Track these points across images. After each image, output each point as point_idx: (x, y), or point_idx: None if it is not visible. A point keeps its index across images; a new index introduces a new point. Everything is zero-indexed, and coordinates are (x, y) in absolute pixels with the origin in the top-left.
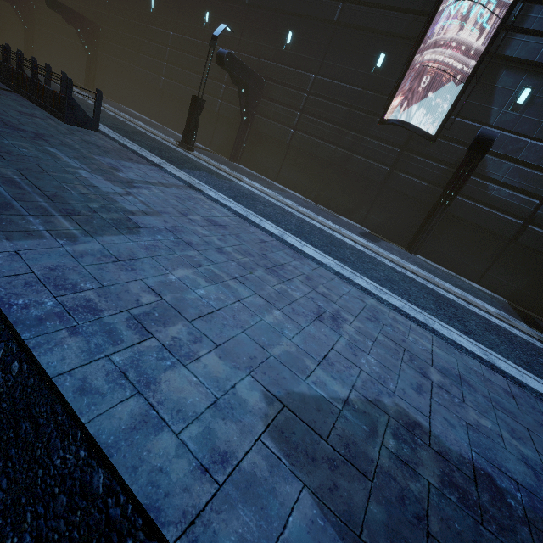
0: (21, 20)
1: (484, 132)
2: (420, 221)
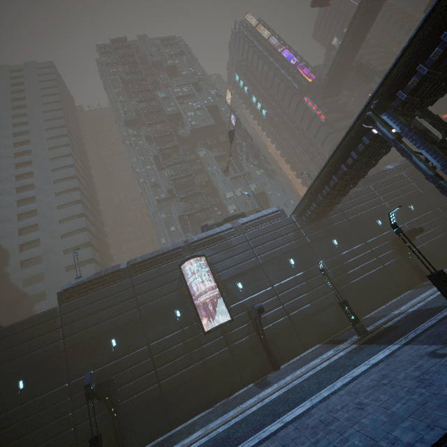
0: None
1: (257, 306)
2: (262, 352)
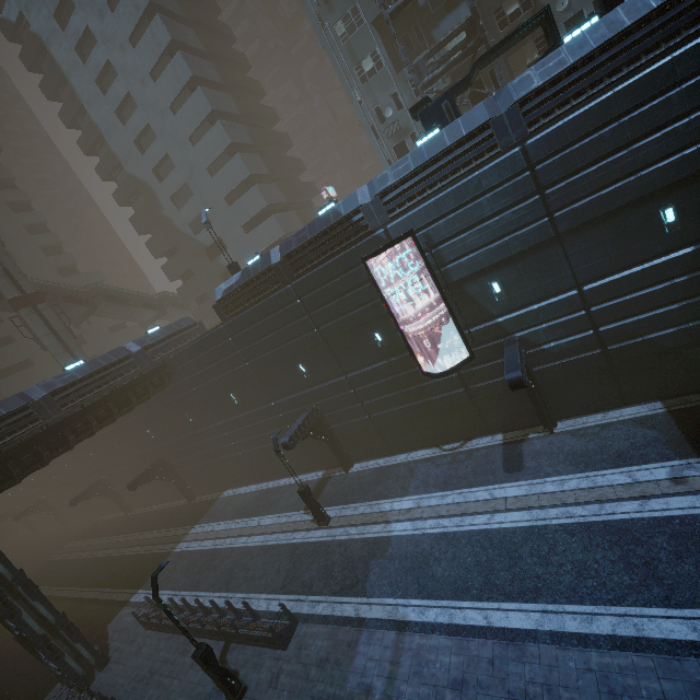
0: (106, 496)
1: (510, 380)
2: (528, 400)
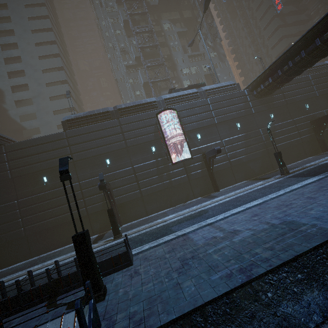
0: None
1: (217, 148)
2: (208, 181)
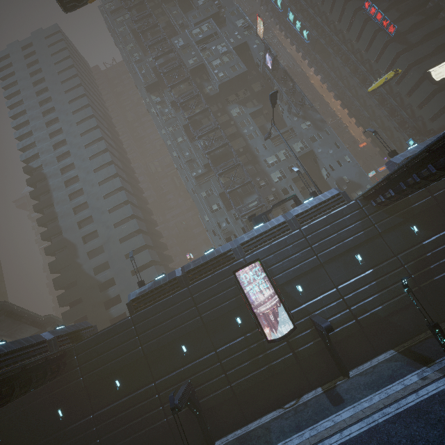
0: None
1: (325, 327)
2: (329, 357)
